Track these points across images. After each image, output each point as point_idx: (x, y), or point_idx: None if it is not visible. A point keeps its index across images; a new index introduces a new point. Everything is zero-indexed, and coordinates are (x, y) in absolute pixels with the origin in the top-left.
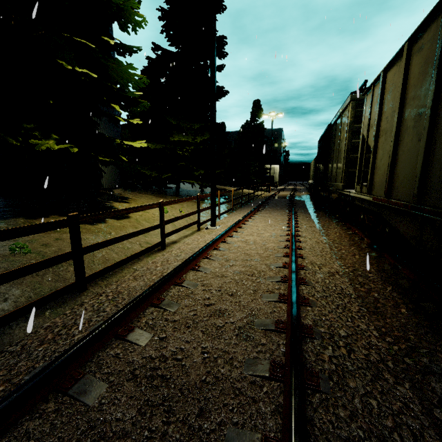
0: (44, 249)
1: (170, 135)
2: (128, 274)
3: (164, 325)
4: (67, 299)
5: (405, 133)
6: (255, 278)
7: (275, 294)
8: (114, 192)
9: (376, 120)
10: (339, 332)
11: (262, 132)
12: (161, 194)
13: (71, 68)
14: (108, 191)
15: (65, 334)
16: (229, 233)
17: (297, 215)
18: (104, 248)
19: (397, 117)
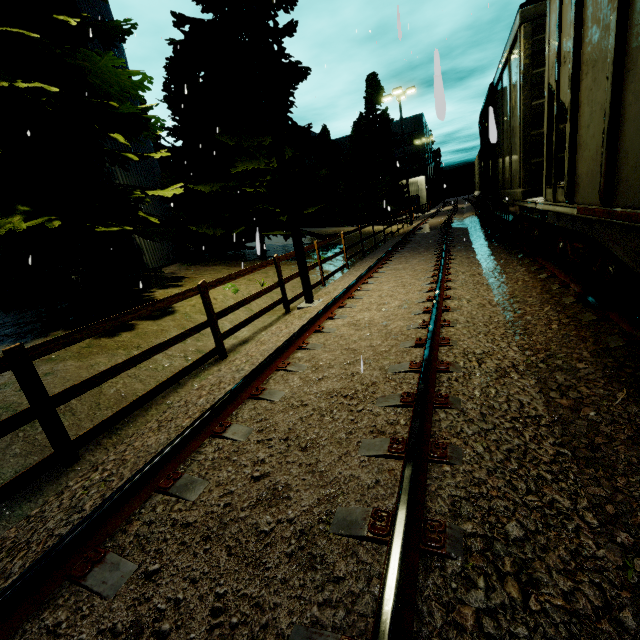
0: (20, 398)
1: (233, 165)
2: (156, 416)
3: (164, 539)
4: (43, 484)
5: (637, 50)
6: (356, 403)
7: (384, 439)
8: (164, 272)
9: (570, 43)
10: (506, 529)
11: (387, 127)
12: (237, 261)
13: (6, 84)
14: (155, 272)
15: (0, 573)
16: (330, 313)
17: (451, 257)
18: (122, 376)
19: (616, 17)
